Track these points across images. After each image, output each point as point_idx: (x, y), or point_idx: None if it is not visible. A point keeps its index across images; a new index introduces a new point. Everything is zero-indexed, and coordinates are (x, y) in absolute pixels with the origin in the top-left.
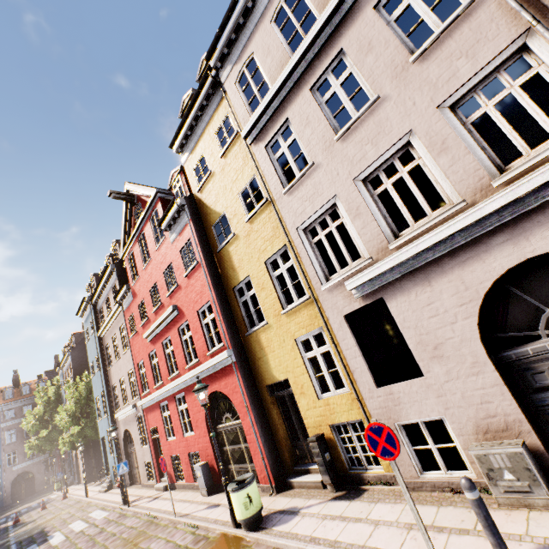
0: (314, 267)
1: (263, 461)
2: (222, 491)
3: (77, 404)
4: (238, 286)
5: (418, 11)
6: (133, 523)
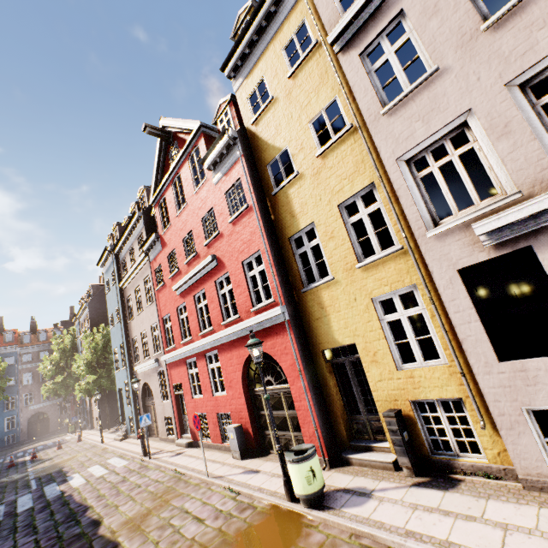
0: (417, 208)
1: (316, 431)
2: (257, 457)
3: (93, 354)
4: (295, 236)
5: None
6: (158, 477)
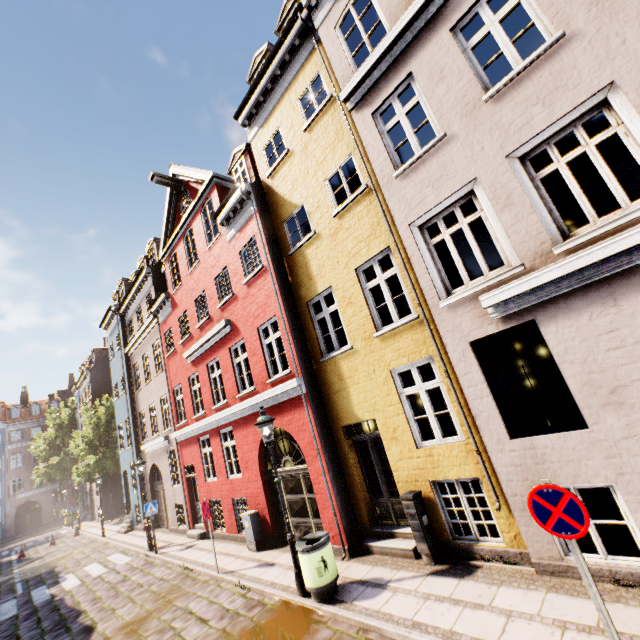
0: (430, 276)
1: (335, 517)
2: (275, 548)
3: (95, 431)
4: (313, 300)
5: None
6: (163, 574)
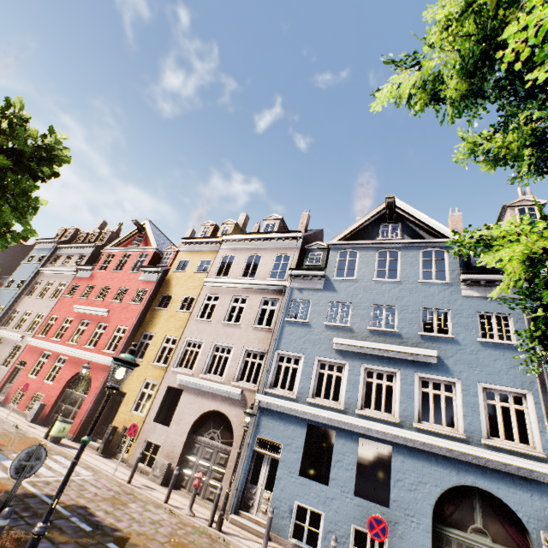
0: (177, 357)
1: (81, 421)
2: (40, 425)
3: None
4: (147, 332)
5: (266, 314)
6: None
